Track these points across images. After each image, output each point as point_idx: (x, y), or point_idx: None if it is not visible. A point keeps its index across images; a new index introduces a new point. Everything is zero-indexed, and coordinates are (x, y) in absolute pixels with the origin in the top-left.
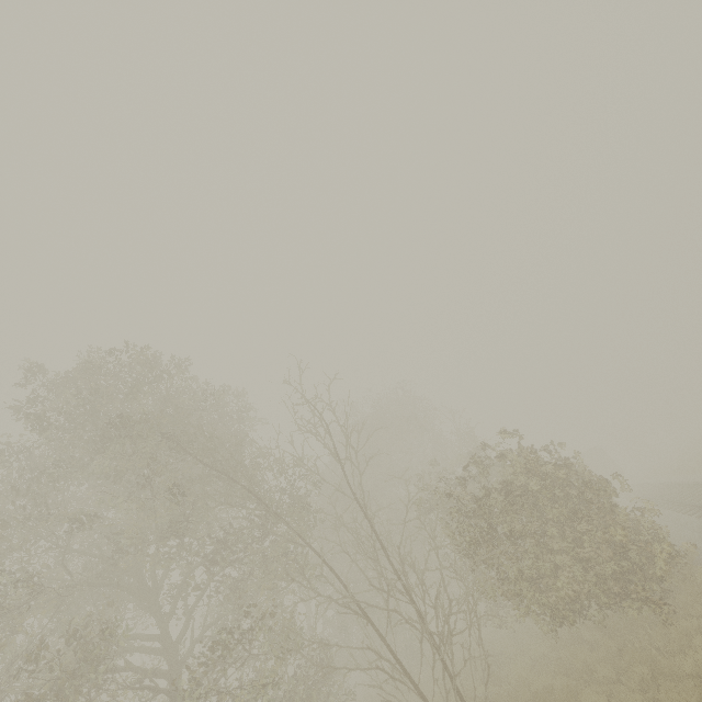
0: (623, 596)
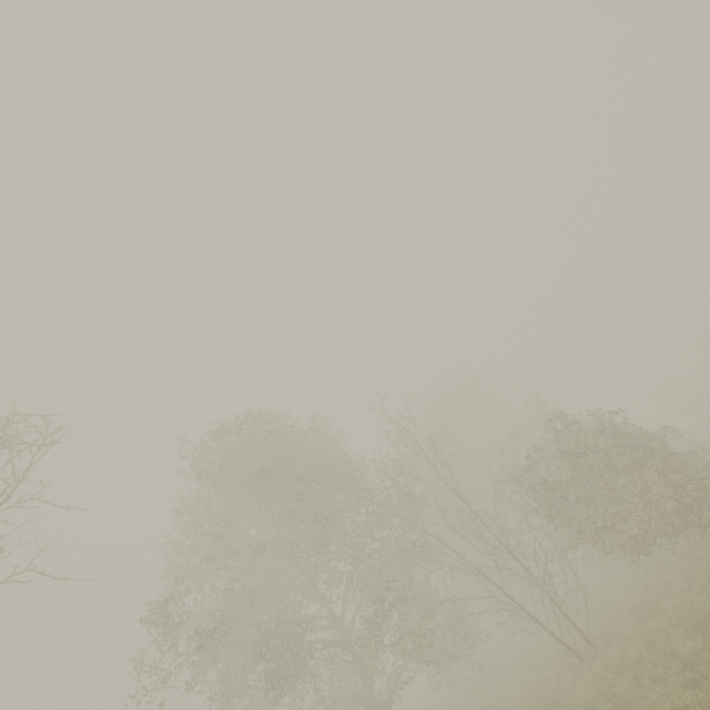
0: (685, 525)
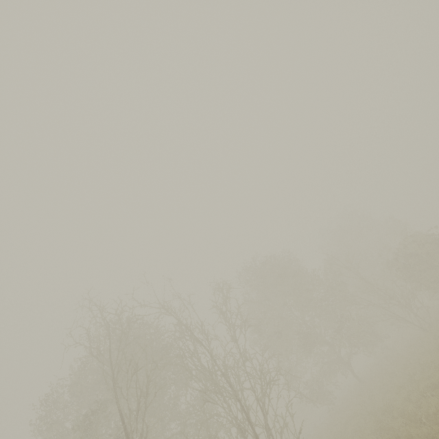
0: None
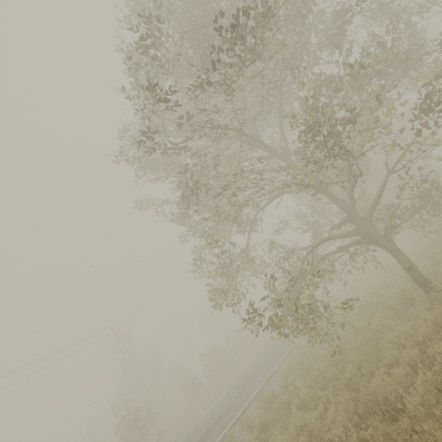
0: None
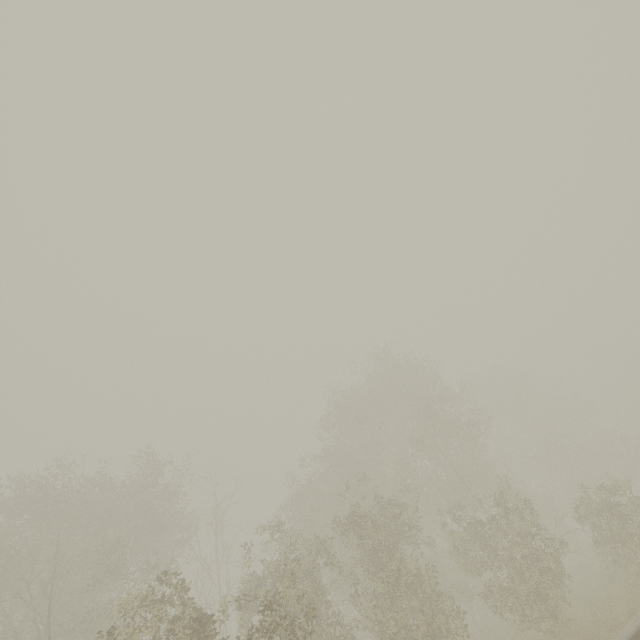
0: None
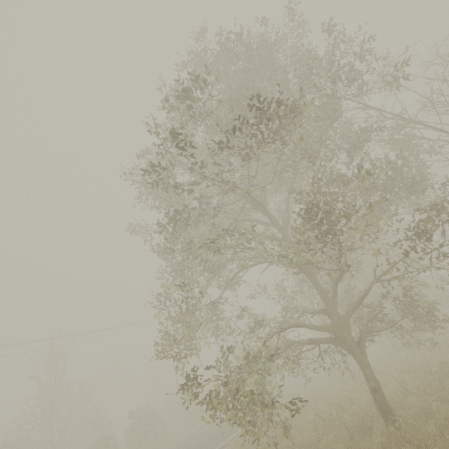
0: None
